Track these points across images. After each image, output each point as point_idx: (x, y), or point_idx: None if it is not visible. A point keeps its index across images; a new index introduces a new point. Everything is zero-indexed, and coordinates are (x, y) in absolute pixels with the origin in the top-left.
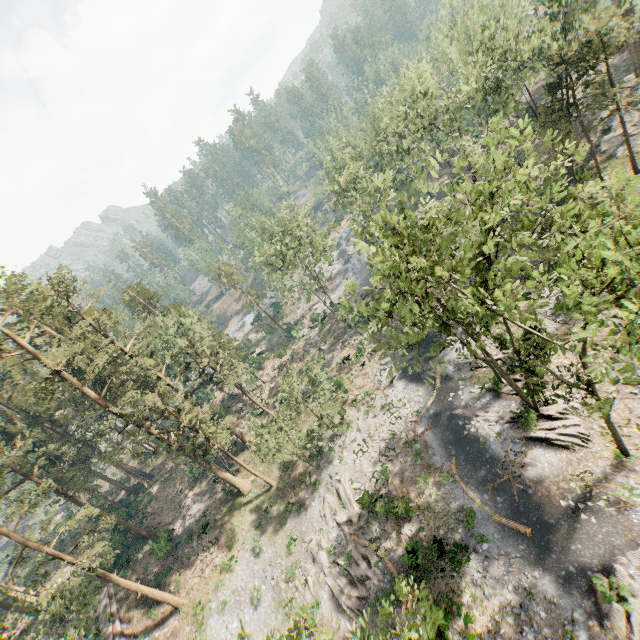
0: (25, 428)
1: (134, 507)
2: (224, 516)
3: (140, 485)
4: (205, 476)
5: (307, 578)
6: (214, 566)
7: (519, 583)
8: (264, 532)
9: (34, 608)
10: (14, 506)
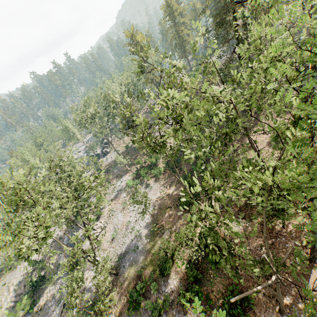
0: None
1: None
2: None
3: None
4: None
5: (3, 298)
6: None
7: (59, 286)
8: None
9: None
10: None
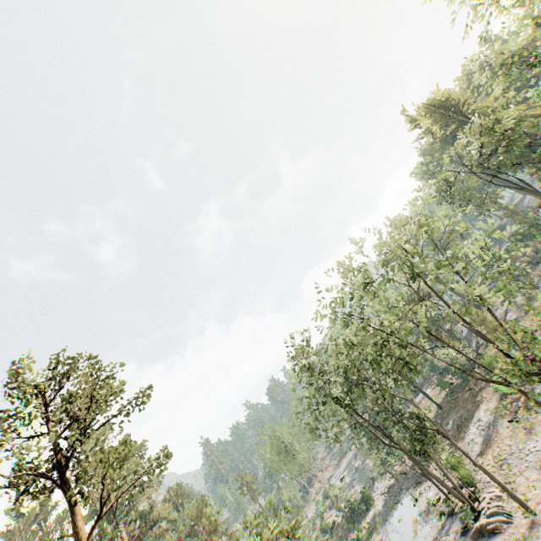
0: None
1: None
2: None
3: None
4: None
5: None
6: None
7: None
8: None
9: None
10: None
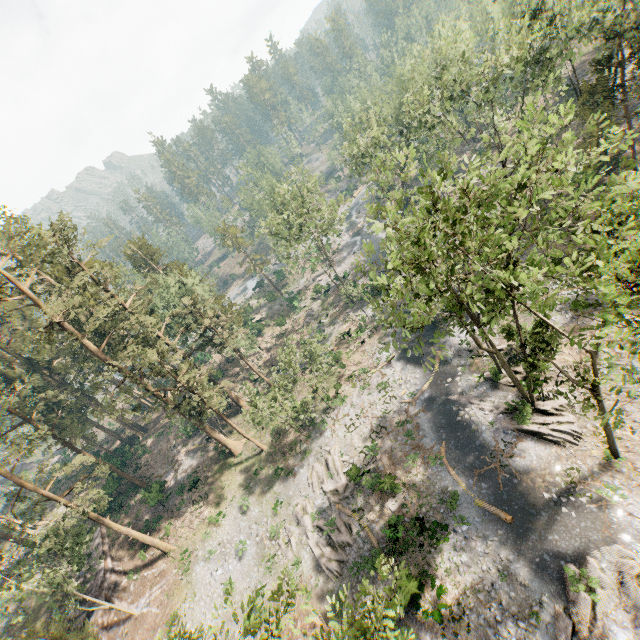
0: (23, 374)
1: (128, 457)
2: (215, 474)
3: (135, 437)
4: (198, 434)
5: (290, 538)
6: (202, 519)
7: (493, 564)
8: (252, 492)
9: (30, 543)
10: (11, 449)
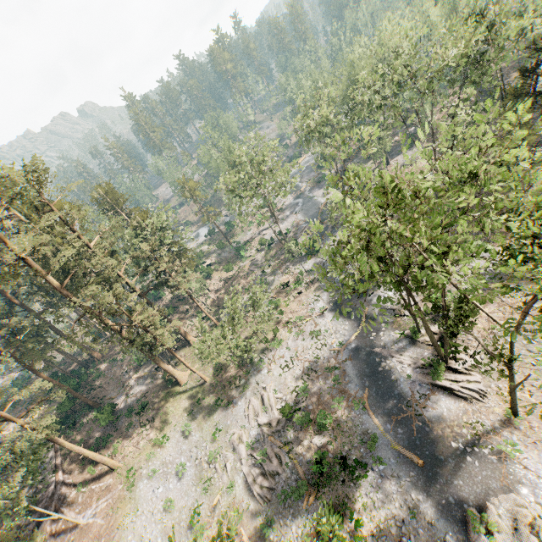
0: None
1: (84, 379)
2: (161, 400)
3: (91, 360)
4: (149, 363)
5: (226, 464)
6: (148, 440)
7: (405, 502)
8: (194, 419)
9: None
10: None
